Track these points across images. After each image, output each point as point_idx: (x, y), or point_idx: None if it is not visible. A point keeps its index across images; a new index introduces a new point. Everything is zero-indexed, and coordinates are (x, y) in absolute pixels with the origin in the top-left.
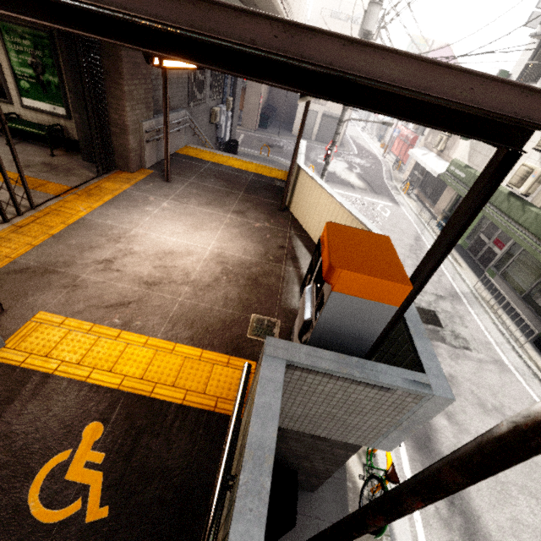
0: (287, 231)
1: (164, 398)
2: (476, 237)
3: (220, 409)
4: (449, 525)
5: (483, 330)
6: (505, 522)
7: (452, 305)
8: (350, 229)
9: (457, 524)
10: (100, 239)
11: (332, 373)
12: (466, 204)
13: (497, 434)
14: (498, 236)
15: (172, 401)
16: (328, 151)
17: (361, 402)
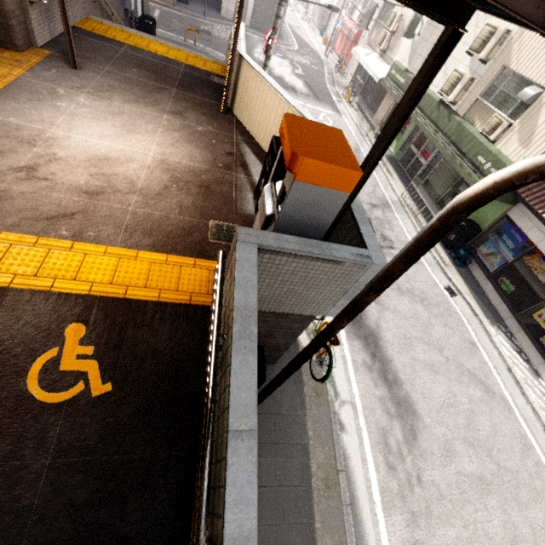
0: (234, 136)
1: (139, 298)
2: (407, 149)
3: (195, 302)
4: (371, 369)
5: (405, 232)
6: (407, 361)
7: (383, 213)
8: (307, 121)
9: (377, 367)
10: (7, 142)
11: (296, 252)
12: (414, 86)
13: (429, 226)
14: (425, 147)
15: (147, 299)
16: (269, 41)
17: (318, 277)
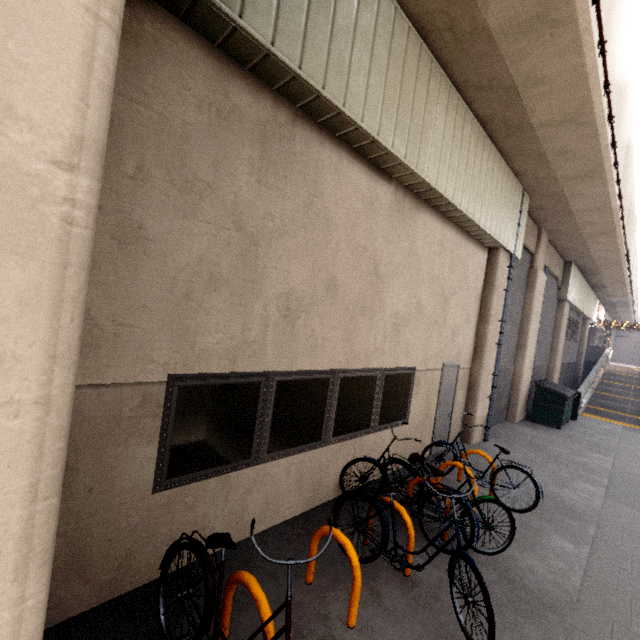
0: None
1: None
2: None
3: None
4: None
5: None
6: None
7: None
8: None
9: None
10: None
11: None
12: None
13: None
14: None
15: None
16: None
17: None
